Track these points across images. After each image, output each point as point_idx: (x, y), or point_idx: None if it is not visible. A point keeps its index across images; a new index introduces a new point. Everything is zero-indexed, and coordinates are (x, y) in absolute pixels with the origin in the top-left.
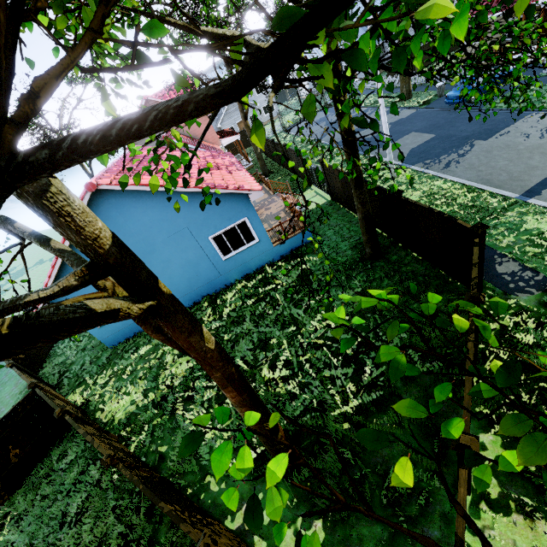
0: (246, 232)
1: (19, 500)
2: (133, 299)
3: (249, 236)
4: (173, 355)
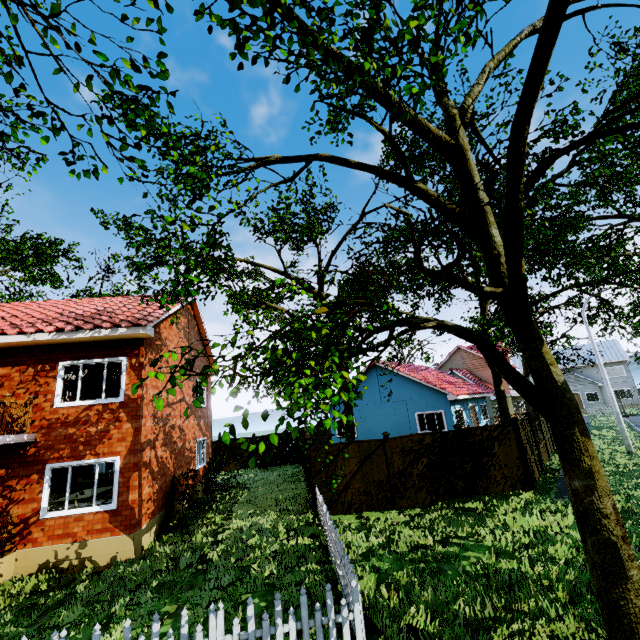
0: (440, 421)
1: (262, 469)
2: None
3: (442, 425)
4: None
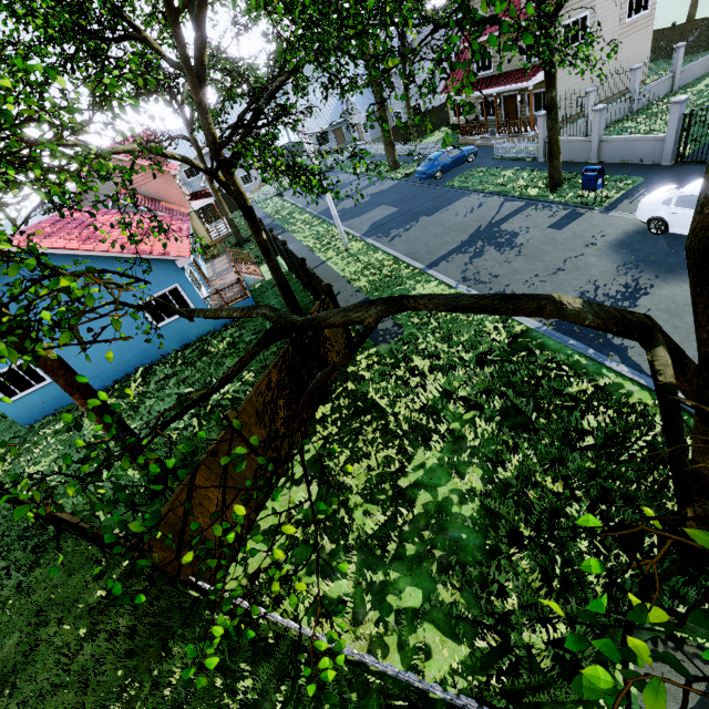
0: (180, 299)
1: None
2: None
3: (184, 303)
4: (92, 425)
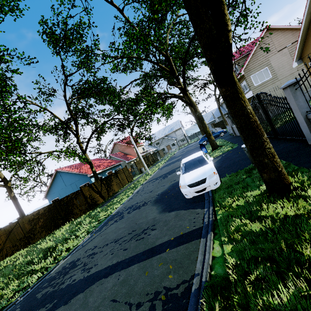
0: None
1: None
2: (1, 184)
3: None
4: None
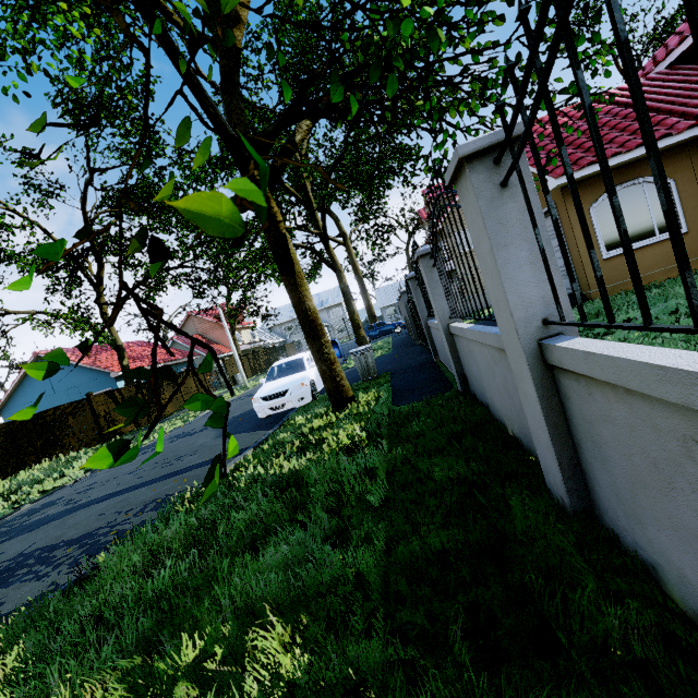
0: None
1: None
2: None
3: None
4: None
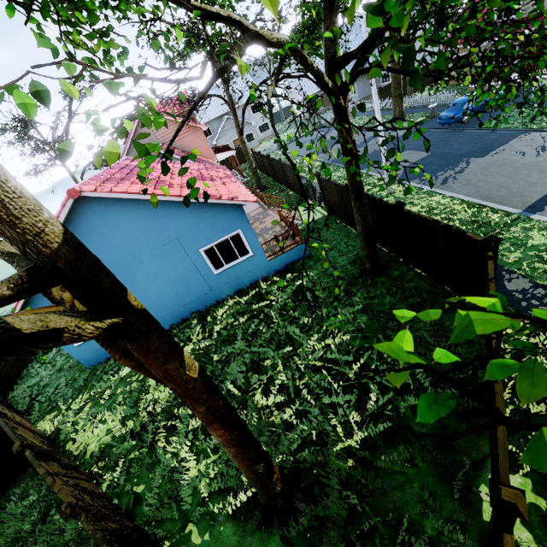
0: (240, 244)
1: None
2: (88, 315)
3: (243, 249)
4: None
